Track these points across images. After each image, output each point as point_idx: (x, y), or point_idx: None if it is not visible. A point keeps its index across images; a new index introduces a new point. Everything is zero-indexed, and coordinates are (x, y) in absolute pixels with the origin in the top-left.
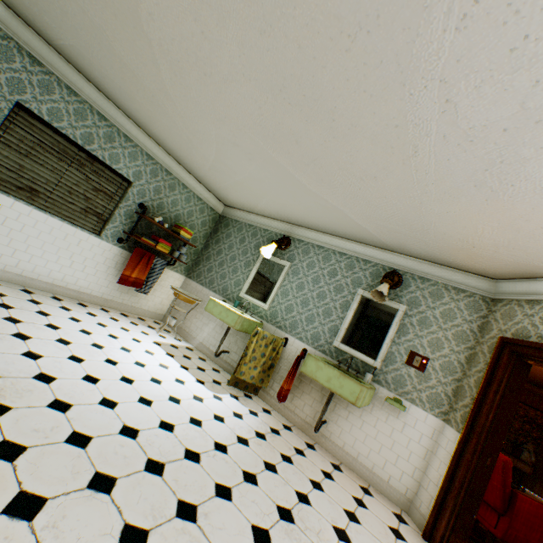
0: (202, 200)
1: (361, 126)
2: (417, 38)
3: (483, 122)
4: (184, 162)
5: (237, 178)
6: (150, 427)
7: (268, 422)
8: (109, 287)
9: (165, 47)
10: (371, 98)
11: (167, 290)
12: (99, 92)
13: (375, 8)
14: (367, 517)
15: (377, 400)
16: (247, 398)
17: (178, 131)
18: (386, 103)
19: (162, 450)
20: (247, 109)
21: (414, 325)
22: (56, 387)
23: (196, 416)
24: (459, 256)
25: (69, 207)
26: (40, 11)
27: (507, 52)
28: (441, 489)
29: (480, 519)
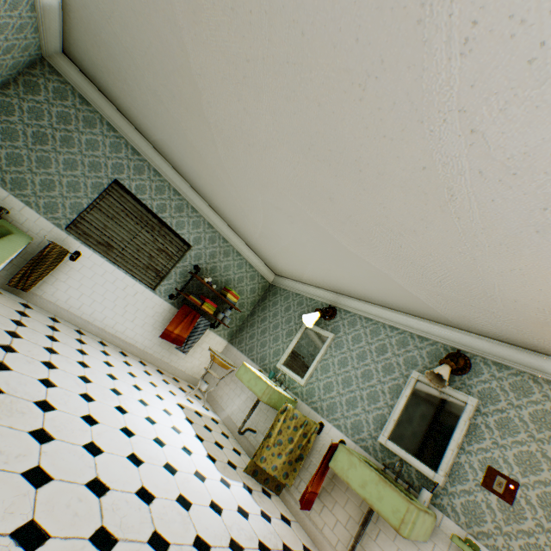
0: (253, 268)
1: (388, 174)
2: (423, 73)
3: (521, 149)
4: (239, 231)
5: (283, 244)
6: (125, 489)
7: (282, 534)
8: (153, 340)
9: (219, 128)
10: (392, 142)
11: (207, 353)
12: (177, 174)
13: (378, 55)
14: None
15: (439, 536)
16: (264, 494)
17: (233, 201)
18: (408, 145)
19: (124, 521)
20: (284, 171)
21: (491, 427)
22: (50, 416)
23: (187, 495)
24: (545, 335)
25: (134, 262)
26: (143, 117)
27: (525, 64)
28: None
29: None
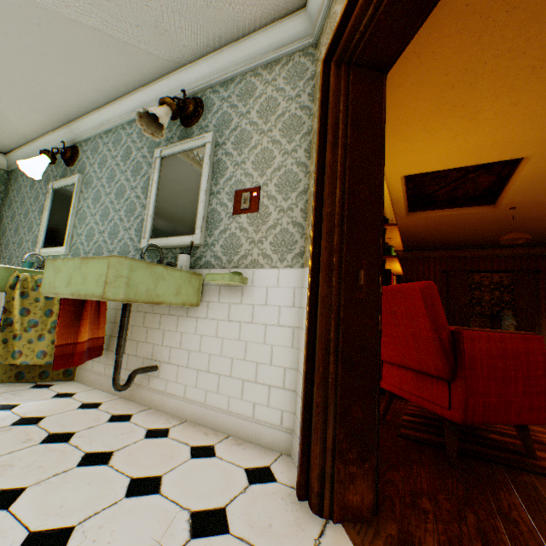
0: None
1: None
2: None
3: None
4: None
5: None
6: None
7: (33, 411)
8: None
9: None
10: None
11: None
12: None
13: None
14: (127, 518)
15: (211, 293)
16: (31, 390)
17: None
18: None
19: None
20: None
21: (231, 153)
22: None
23: None
24: None
25: None
26: None
27: None
28: (304, 381)
29: (429, 406)
